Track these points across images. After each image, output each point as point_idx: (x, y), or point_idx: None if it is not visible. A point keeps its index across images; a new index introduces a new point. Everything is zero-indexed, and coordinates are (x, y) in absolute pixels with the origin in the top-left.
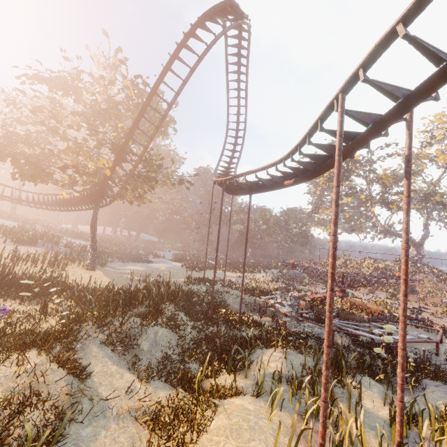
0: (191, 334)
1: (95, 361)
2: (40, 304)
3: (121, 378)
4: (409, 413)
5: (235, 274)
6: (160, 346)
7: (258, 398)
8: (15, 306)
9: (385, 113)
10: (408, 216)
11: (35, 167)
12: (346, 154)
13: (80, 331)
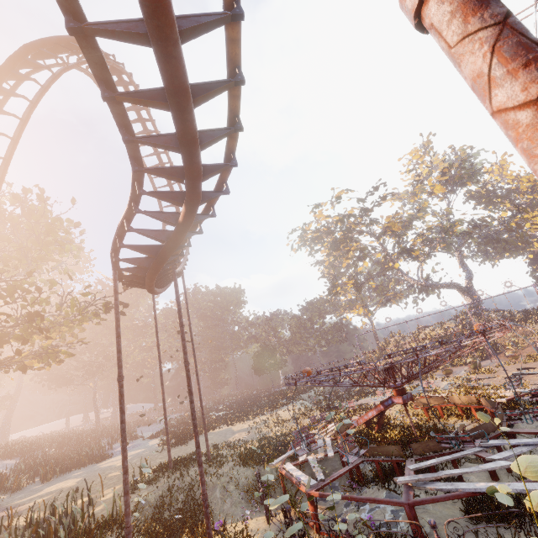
0: None
1: None
2: None
3: None
4: None
5: (247, 423)
6: None
7: None
8: None
9: None
10: None
11: None
12: None
13: None
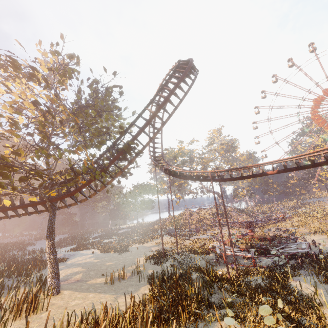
0: None
1: None
2: None
3: None
4: None
5: (149, 243)
6: None
7: None
8: None
9: None
10: None
11: None
12: None
13: None
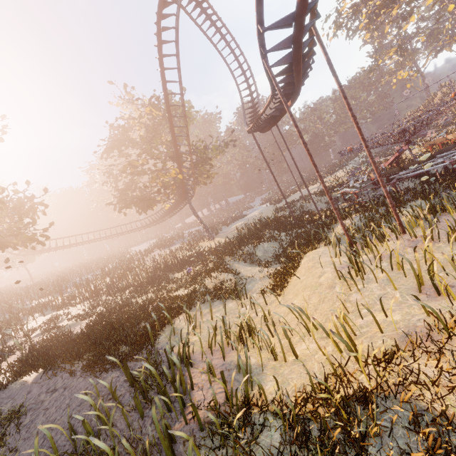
0: (286, 239)
1: (239, 269)
2: (201, 264)
3: (255, 269)
4: (430, 207)
5: (316, 185)
6: (269, 251)
7: (329, 246)
8: (192, 269)
9: (292, 54)
10: (346, 99)
11: (145, 201)
12: (297, 79)
13: (225, 261)
